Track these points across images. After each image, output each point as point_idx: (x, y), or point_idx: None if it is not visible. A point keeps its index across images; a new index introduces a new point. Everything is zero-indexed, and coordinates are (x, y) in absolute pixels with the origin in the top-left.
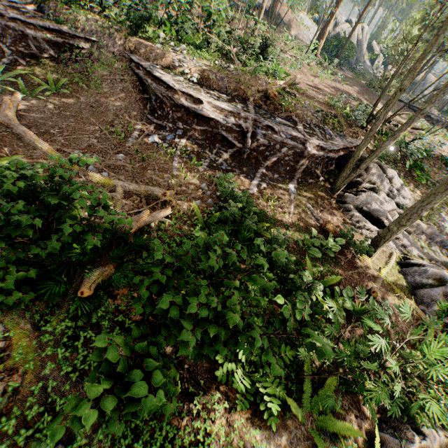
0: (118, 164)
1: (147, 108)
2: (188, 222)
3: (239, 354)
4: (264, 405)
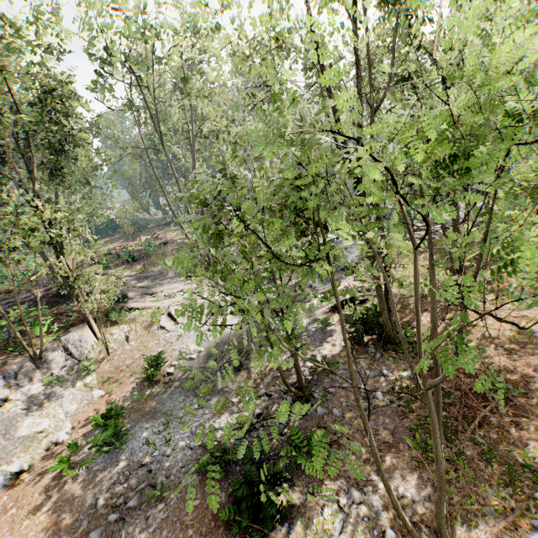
0: None
1: None
2: None
3: None
4: None
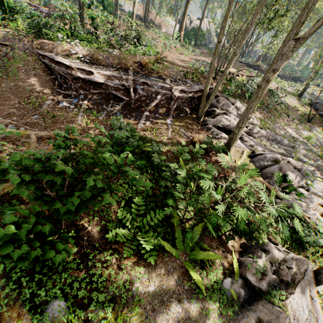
0: (33, 122)
1: (56, 85)
2: (88, 149)
3: (123, 220)
4: (145, 250)
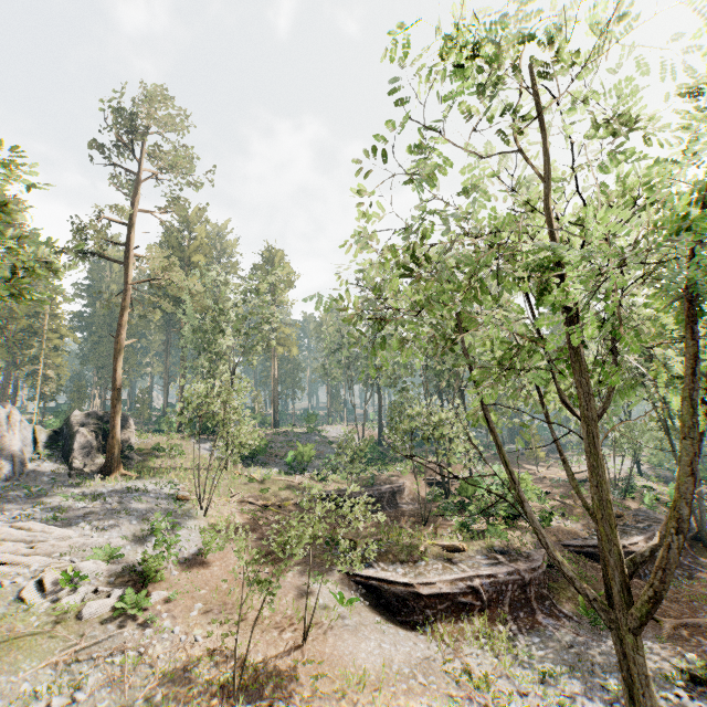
0: None
1: None
2: None
3: None
4: None
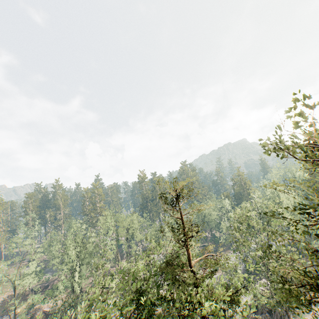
0: None
1: (46, 317)
2: None
3: None
4: None
